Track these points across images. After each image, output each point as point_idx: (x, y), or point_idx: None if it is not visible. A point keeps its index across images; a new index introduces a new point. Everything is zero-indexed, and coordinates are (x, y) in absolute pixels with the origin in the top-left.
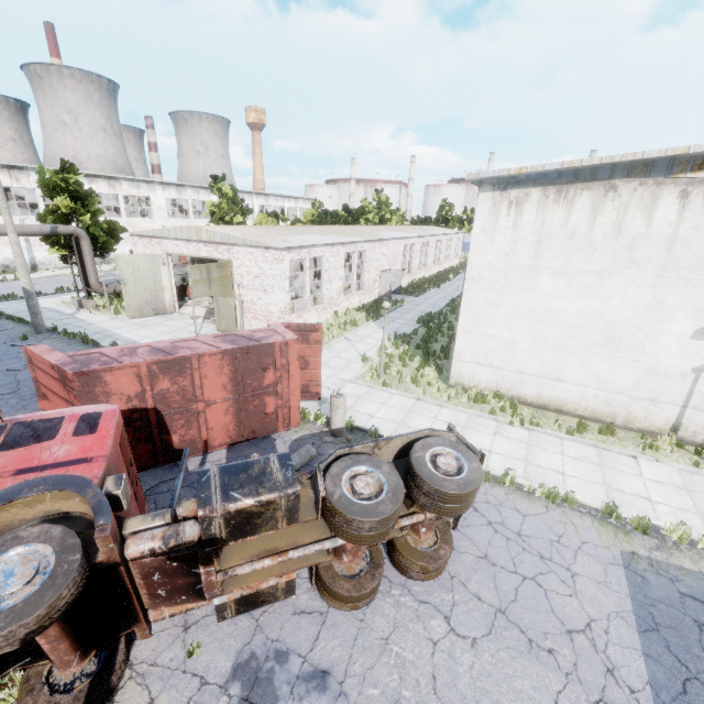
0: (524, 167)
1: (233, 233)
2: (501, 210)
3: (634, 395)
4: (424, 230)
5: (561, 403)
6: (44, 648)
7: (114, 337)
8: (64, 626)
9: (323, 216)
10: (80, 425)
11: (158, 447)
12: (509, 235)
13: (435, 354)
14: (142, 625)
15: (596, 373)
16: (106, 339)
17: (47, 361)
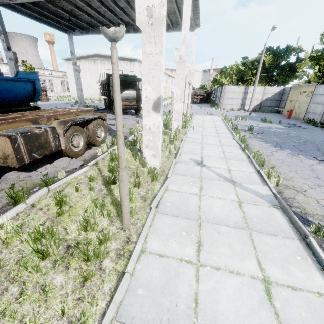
0: (67, 57)
1: None
2: (69, 65)
3: (94, 94)
4: None
5: (87, 98)
6: None
7: None
8: None
9: None
10: None
11: None
12: (71, 69)
13: None
14: None
15: (89, 91)
16: None
17: None
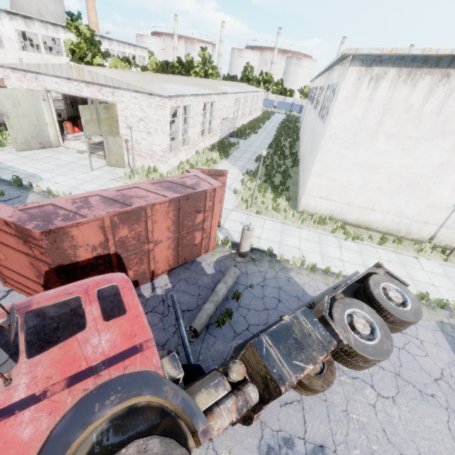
0: (394, 49)
1: (116, 77)
2: (363, 83)
3: (415, 219)
4: (242, 87)
5: (370, 223)
6: None
7: (11, 169)
8: None
9: (165, 66)
10: None
11: None
12: (364, 105)
13: (279, 187)
14: None
15: (397, 206)
16: (3, 172)
17: None
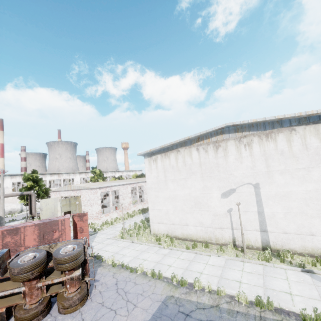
0: (151, 149)
1: (82, 185)
2: (151, 163)
3: (213, 227)
4: None
5: (191, 236)
6: None
7: None
8: None
9: (140, 175)
10: None
11: None
12: (156, 171)
13: None
14: None
15: (198, 219)
16: None
17: None
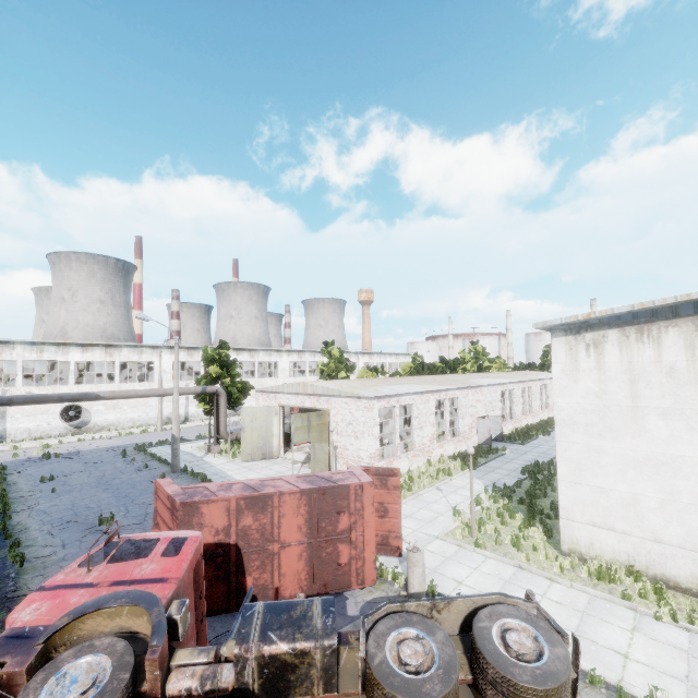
0: (591, 313)
1: (332, 386)
2: (578, 352)
3: None
4: (524, 375)
5: None
6: None
7: (227, 478)
8: None
9: (420, 368)
10: (171, 549)
11: (233, 588)
12: (595, 376)
13: (542, 511)
14: None
15: None
16: (220, 479)
17: (166, 491)
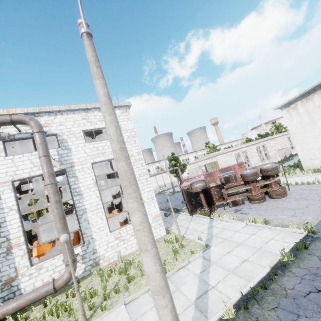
0: (289, 99)
1: (215, 153)
2: (290, 112)
3: None
4: None
5: None
6: (202, 201)
7: None
8: (204, 198)
9: (249, 141)
10: None
11: None
12: (297, 117)
13: (301, 166)
14: (215, 206)
15: None
16: None
17: (187, 179)
